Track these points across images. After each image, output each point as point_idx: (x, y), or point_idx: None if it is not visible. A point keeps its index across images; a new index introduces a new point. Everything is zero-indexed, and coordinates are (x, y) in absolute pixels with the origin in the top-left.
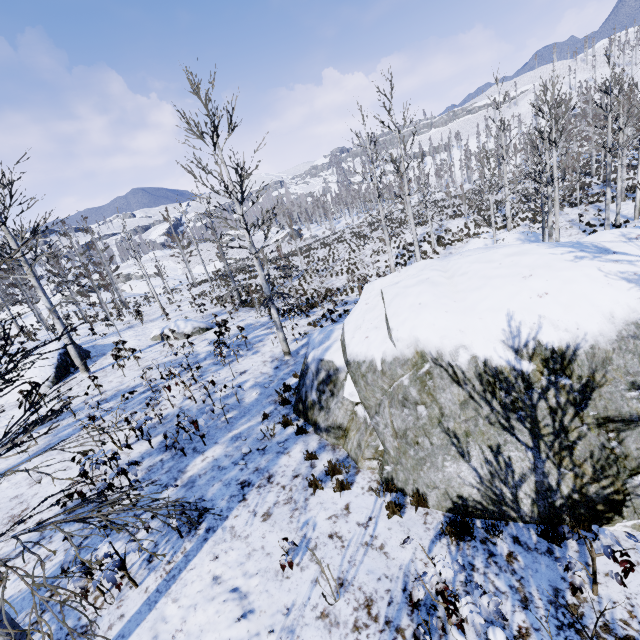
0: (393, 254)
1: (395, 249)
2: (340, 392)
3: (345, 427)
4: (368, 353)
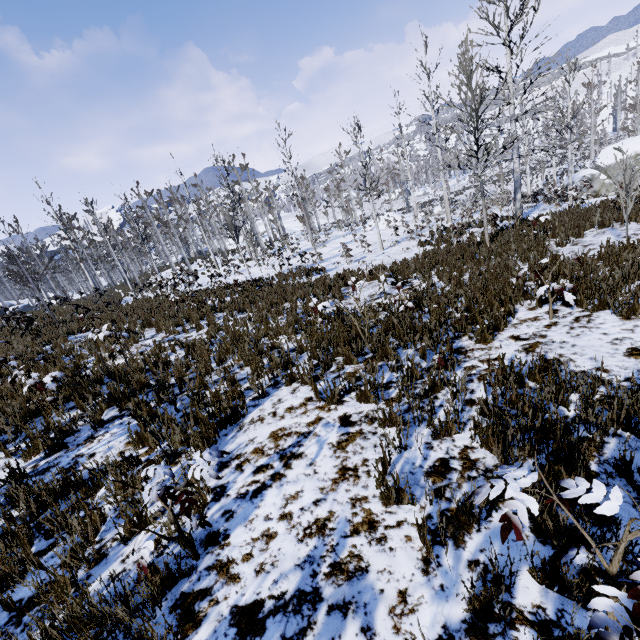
0: (539, 184)
1: (539, 181)
2: (596, 180)
3: (597, 191)
4: (614, 161)
